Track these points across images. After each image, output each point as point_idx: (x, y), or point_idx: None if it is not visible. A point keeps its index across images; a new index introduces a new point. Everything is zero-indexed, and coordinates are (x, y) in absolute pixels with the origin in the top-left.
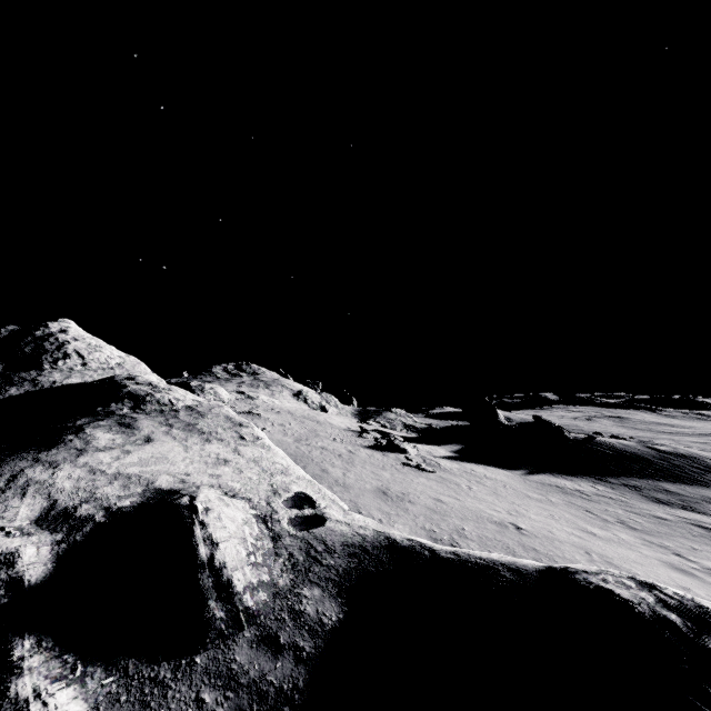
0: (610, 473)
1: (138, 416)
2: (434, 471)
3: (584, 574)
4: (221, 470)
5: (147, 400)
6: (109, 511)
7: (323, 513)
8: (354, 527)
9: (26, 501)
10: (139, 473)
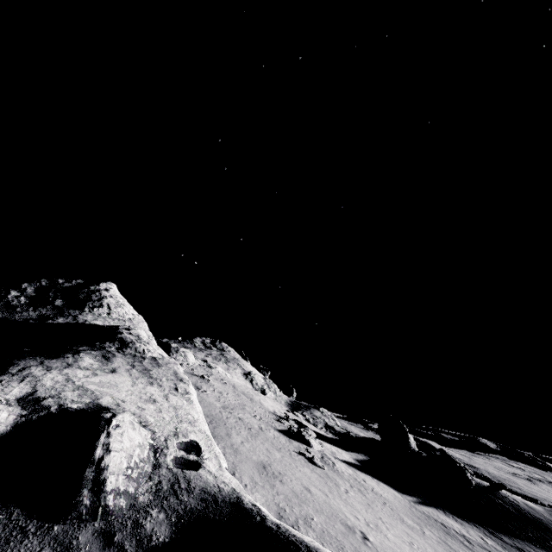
0: (506, 531)
1: (118, 354)
2: (323, 467)
3: None
4: (148, 406)
5: (129, 345)
6: (61, 407)
7: (202, 462)
8: (219, 480)
9: (21, 385)
10: (94, 390)
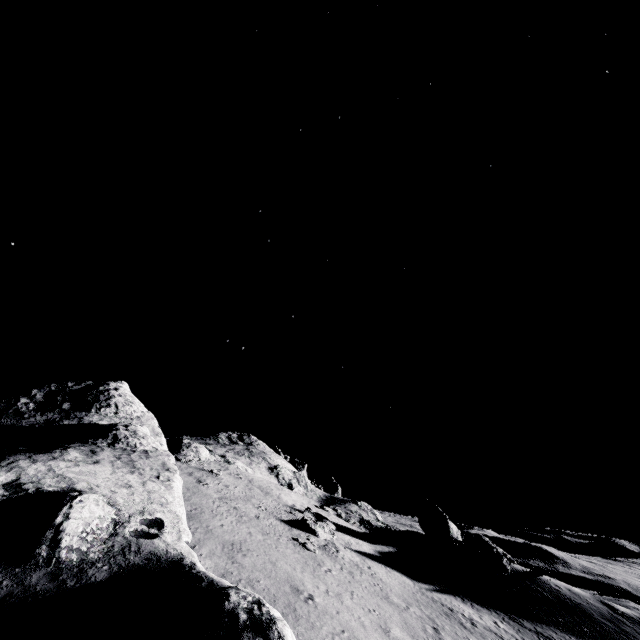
0: (532, 617)
1: (107, 448)
2: (314, 551)
3: (234, 589)
4: (121, 490)
5: (122, 440)
6: (38, 489)
7: (161, 534)
8: (170, 547)
9: (8, 474)
10: (72, 477)
